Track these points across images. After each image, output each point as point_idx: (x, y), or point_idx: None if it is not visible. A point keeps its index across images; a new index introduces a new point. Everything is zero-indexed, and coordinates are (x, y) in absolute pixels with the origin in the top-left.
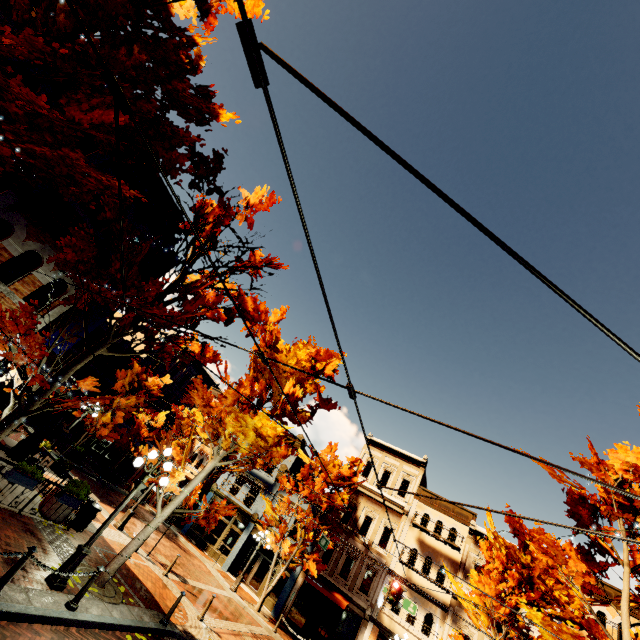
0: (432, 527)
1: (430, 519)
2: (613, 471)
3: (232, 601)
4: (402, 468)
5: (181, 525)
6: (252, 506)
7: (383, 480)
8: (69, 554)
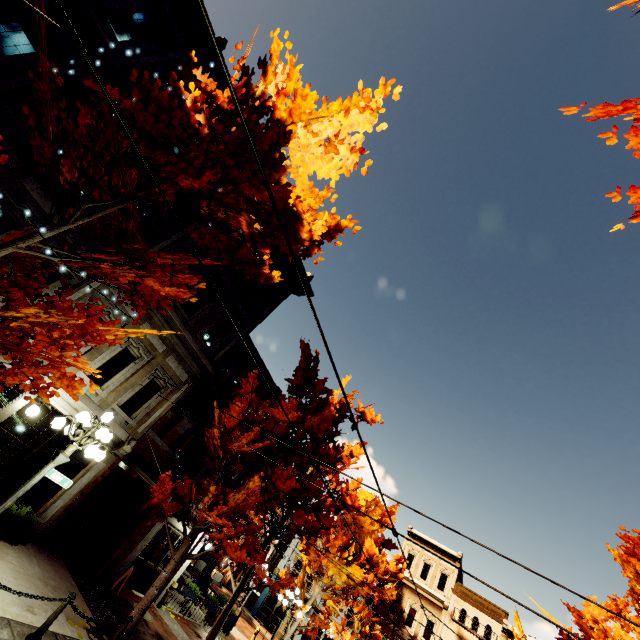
0: (469, 623)
1: (467, 614)
2: (586, 620)
3: None
4: (440, 562)
5: (247, 604)
6: (310, 591)
7: (424, 573)
8: None
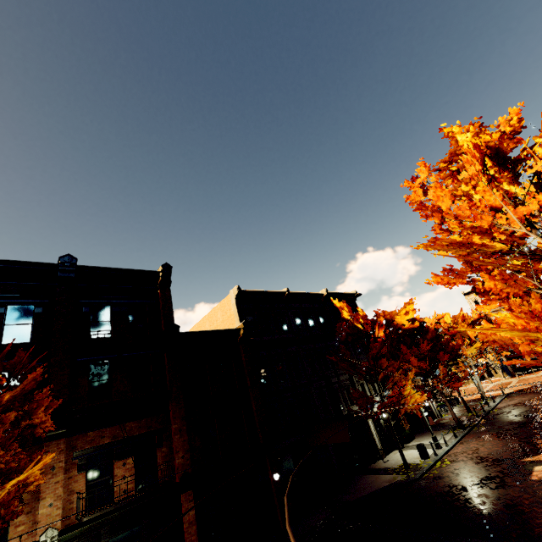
0: None
1: None
2: None
3: (496, 385)
4: None
5: None
6: None
7: None
8: (472, 403)
